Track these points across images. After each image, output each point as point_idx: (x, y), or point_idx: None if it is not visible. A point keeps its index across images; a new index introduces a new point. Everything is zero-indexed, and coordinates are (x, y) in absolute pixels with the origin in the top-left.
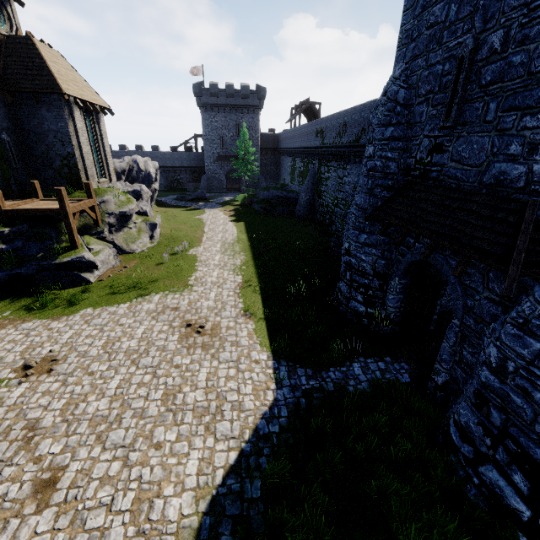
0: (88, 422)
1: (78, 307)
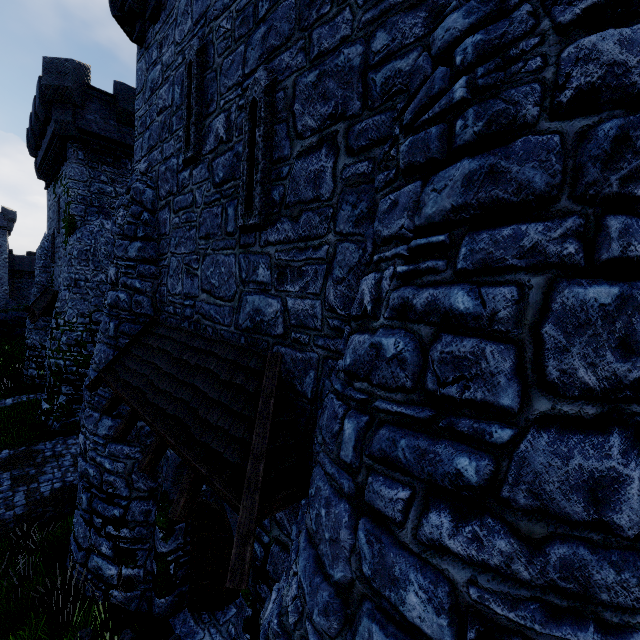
0: None
1: None
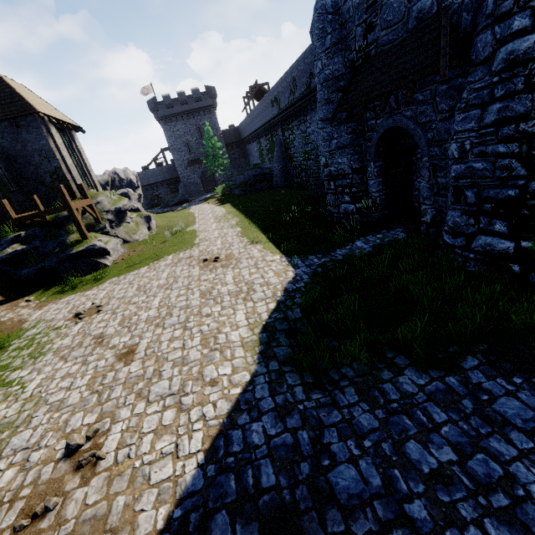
0: (144, 322)
1: (104, 280)
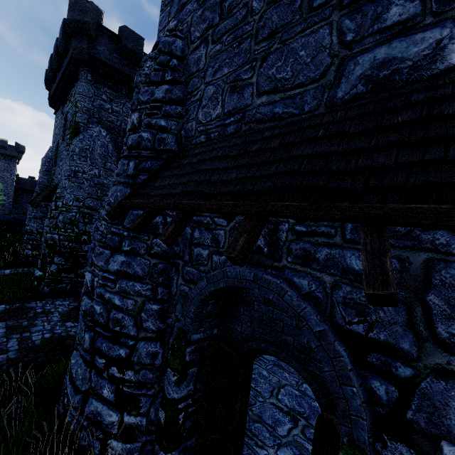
0: None
1: None
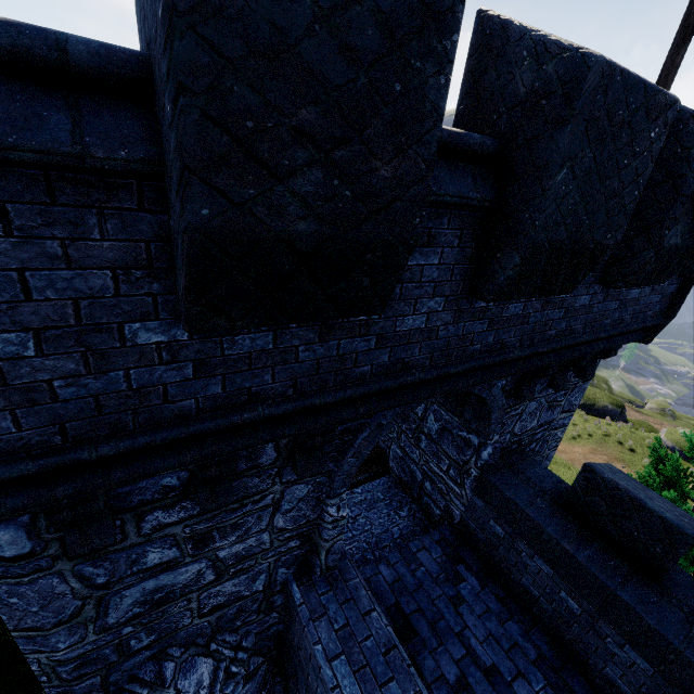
0: None
1: None
